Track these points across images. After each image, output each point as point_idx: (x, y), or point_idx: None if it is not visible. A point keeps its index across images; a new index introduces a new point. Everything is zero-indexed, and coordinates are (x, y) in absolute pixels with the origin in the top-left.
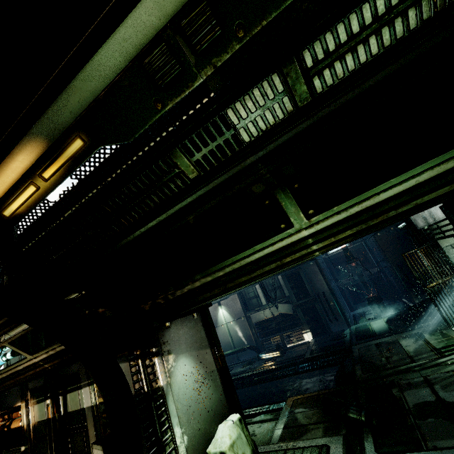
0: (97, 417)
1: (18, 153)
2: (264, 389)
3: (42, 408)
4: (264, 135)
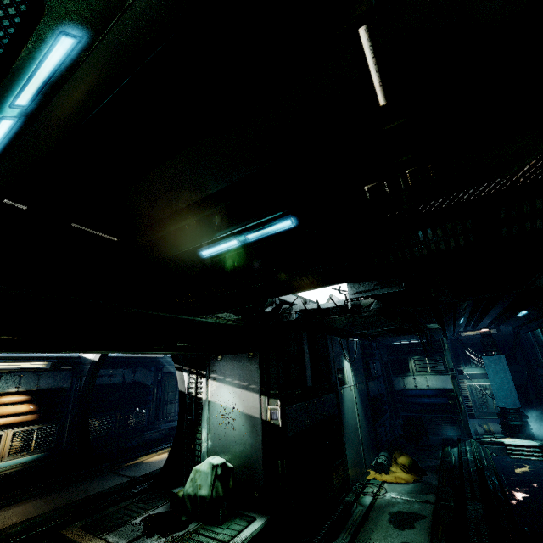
0: None
1: None
2: None
3: None
4: None
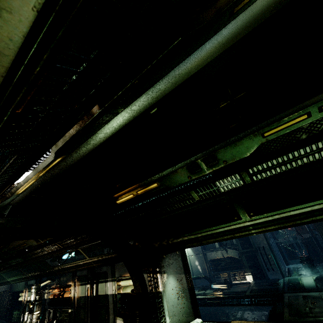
0: (115, 301)
1: (134, 186)
2: (214, 311)
3: (83, 288)
4: (230, 190)
